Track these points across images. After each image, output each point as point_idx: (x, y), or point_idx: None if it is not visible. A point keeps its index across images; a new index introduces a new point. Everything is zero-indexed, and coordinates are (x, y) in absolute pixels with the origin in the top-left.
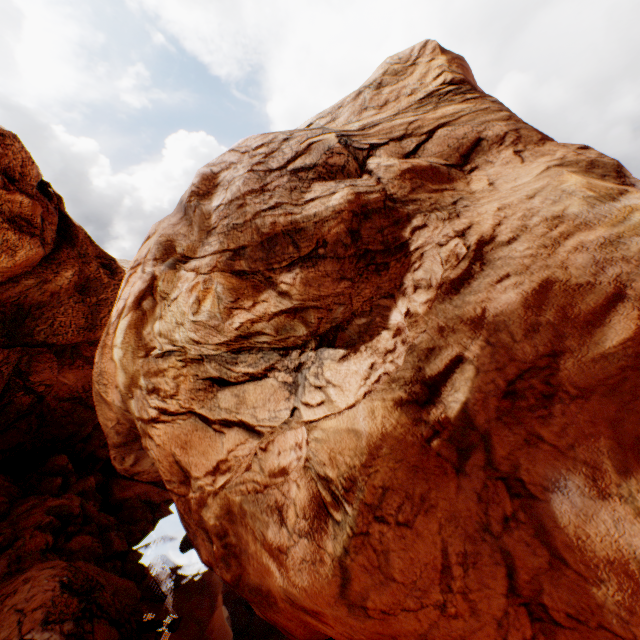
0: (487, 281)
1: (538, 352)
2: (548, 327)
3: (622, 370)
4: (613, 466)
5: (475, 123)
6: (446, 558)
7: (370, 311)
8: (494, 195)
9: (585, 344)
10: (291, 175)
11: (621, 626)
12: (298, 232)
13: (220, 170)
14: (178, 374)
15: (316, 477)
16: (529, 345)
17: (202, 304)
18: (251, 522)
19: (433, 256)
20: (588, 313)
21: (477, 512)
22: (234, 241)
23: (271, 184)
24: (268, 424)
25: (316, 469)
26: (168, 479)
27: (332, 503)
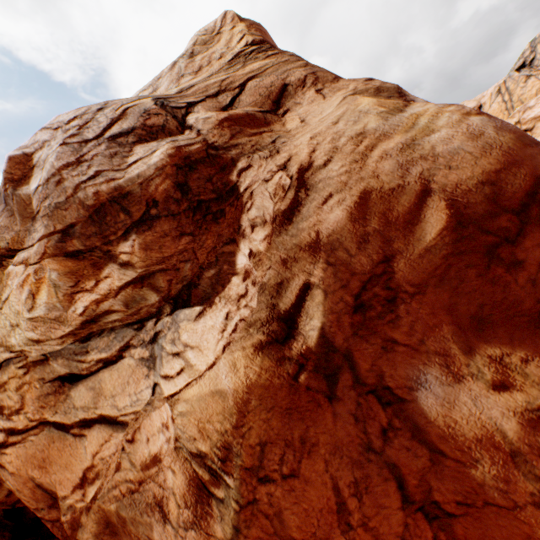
0: (314, 205)
1: (373, 261)
2: (376, 235)
3: (445, 259)
4: (459, 349)
5: (279, 72)
6: (339, 495)
7: (216, 261)
8: (306, 129)
9: (410, 243)
10: (109, 142)
11: (502, 497)
12: (125, 197)
13: (34, 151)
14: (21, 384)
15: (189, 456)
16: (364, 256)
17: (37, 297)
18: (133, 529)
19: (262, 192)
20: (406, 213)
21: (357, 434)
22: (60, 221)
23: (88, 154)
24: (131, 410)
25: (187, 447)
26: (35, 507)
27: (211, 480)
